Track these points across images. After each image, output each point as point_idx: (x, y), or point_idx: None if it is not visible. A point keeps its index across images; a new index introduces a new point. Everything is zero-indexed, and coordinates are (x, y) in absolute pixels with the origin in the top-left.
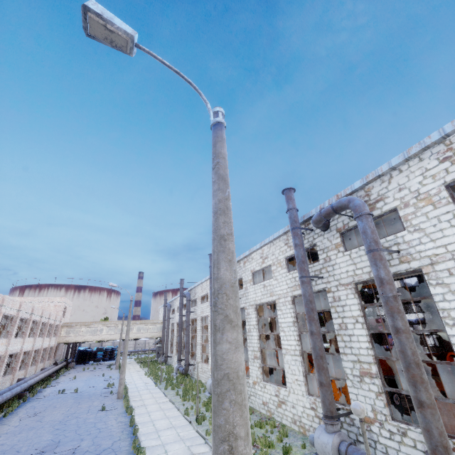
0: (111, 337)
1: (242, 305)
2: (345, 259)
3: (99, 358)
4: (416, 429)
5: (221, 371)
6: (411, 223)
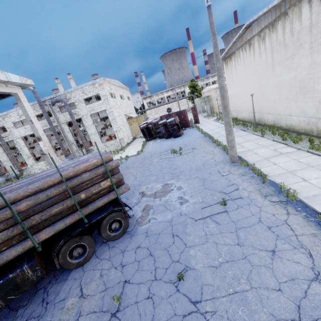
0: None
1: (10, 139)
2: (62, 116)
3: None
4: (84, 149)
5: (66, 136)
6: (78, 107)
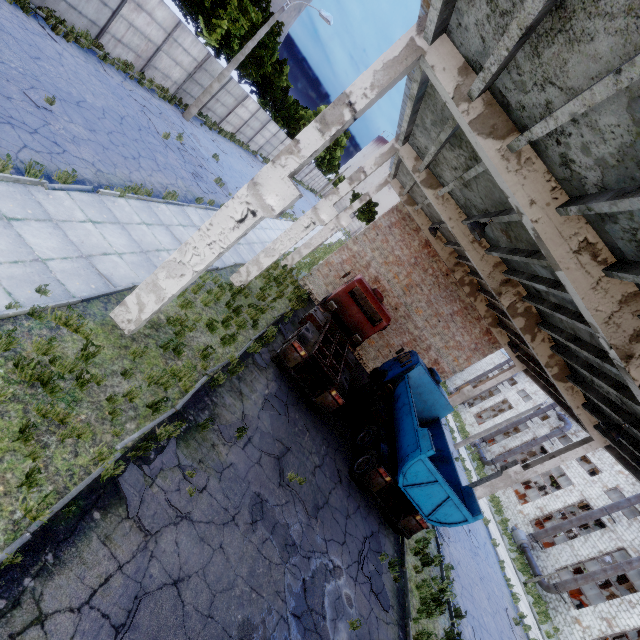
0: None
1: None
2: None
3: None
4: None
5: None
6: None
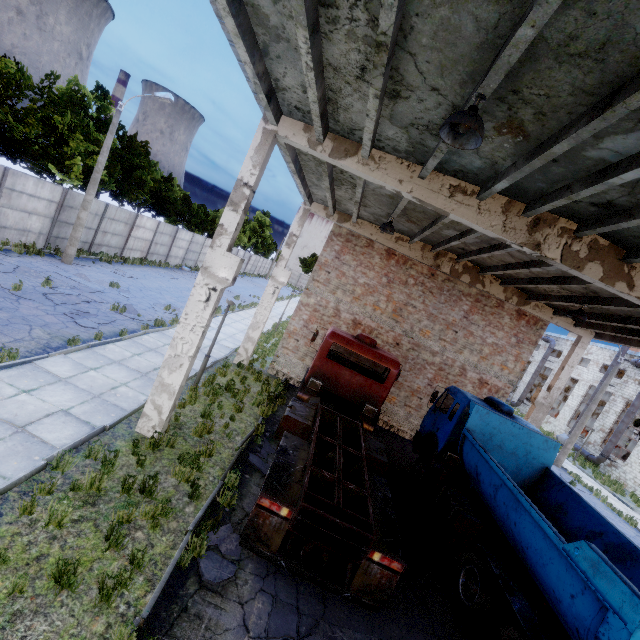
0: None
1: None
2: None
3: None
4: None
5: None
6: None
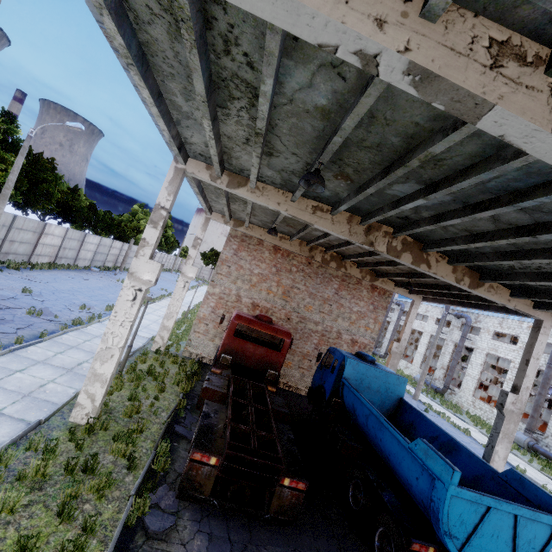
0: None
1: None
2: None
3: None
4: None
5: None
6: None
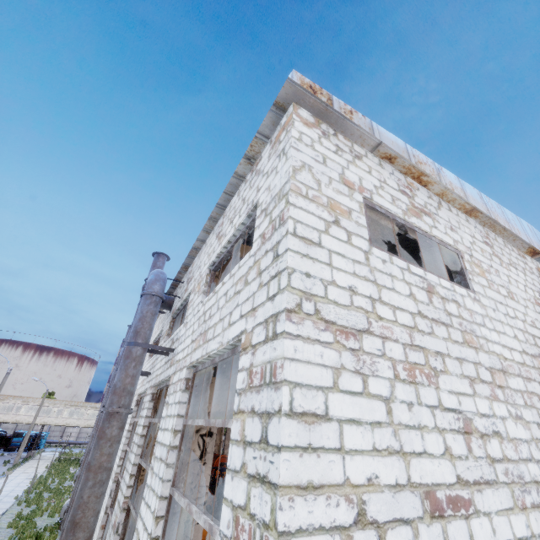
0: (30, 419)
1: None
2: None
3: (14, 447)
4: None
5: None
6: (187, 313)
